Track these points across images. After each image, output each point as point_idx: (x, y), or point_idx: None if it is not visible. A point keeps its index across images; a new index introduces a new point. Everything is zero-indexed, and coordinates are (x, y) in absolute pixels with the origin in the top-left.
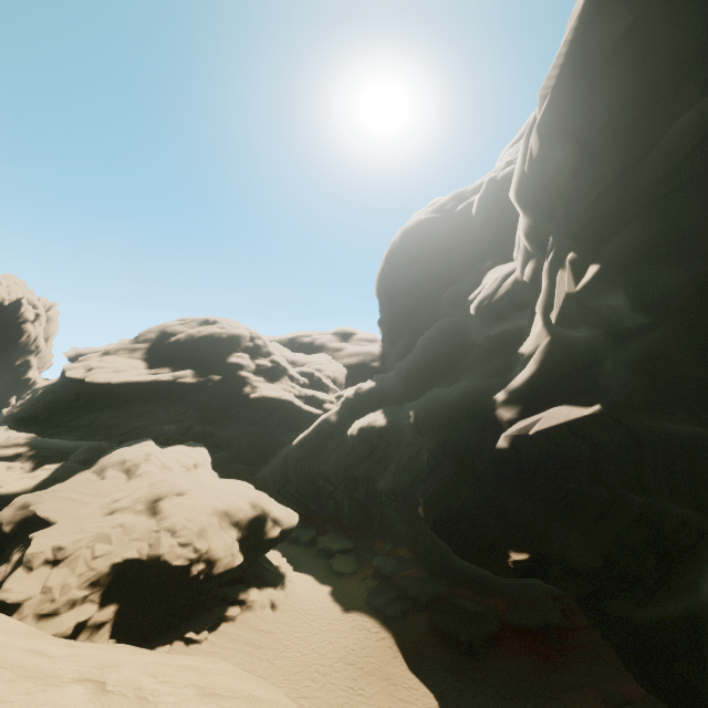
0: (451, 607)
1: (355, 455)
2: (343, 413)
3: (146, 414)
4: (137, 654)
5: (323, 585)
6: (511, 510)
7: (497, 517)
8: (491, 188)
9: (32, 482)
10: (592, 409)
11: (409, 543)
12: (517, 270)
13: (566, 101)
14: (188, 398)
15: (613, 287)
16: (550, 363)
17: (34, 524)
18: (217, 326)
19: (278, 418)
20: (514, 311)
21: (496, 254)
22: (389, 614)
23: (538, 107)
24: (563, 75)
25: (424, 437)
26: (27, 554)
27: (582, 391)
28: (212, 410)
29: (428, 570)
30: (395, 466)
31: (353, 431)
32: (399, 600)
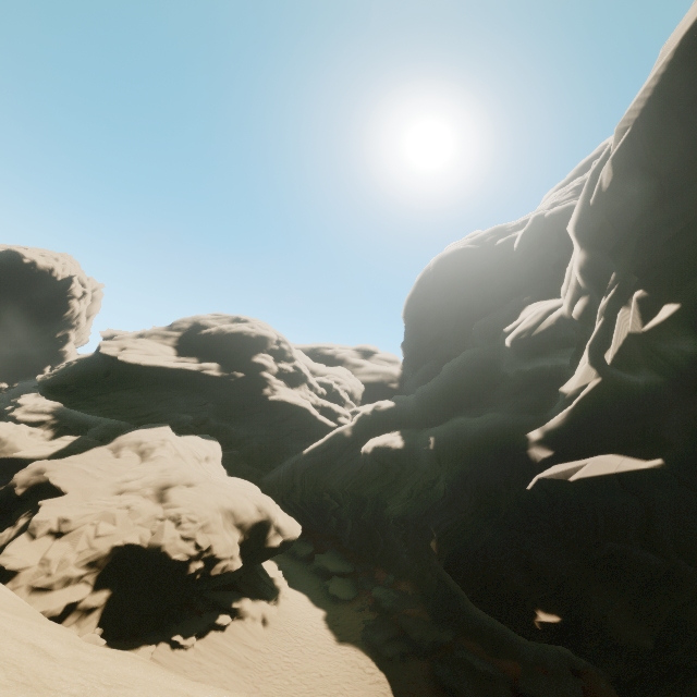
0: (456, 661)
1: (366, 474)
2: (358, 429)
3: (167, 400)
4: (151, 672)
5: (317, 608)
6: (540, 562)
7: (522, 567)
8: (537, 225)
9: (49, 450)
10: (651, 463)
11: (414, 578)
12: (564, 306)
13: (650, 134)
14: (209, 391)
15: (692, 330)
16: (598, 406)
17: (45, 492)
18: (247, 325)
19: (292, 424)
20: (556, 348)
21: (536, 290)
22: (387, 655)
23: (613, 141)
24: (649, 109)
25: (443, 466)
26: (33, 521)
27: (636, 441)
28: (230, 407)
29: (433, 612)
30: (408, 492)
31: (367, 449)
32: (398, 640)
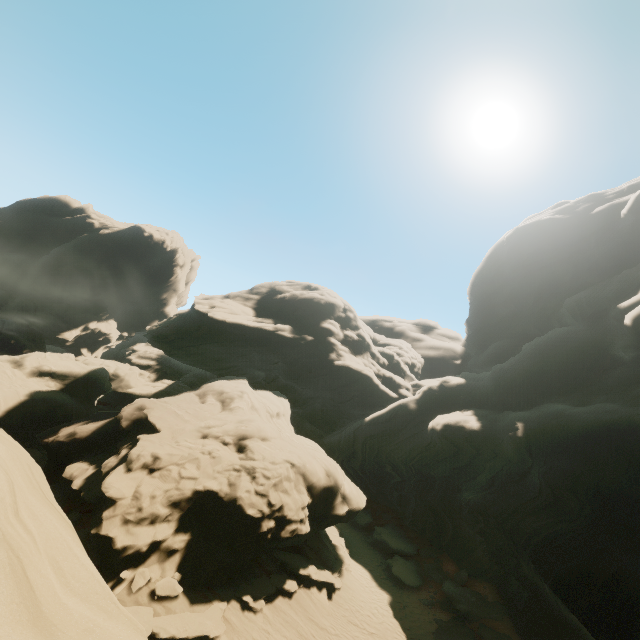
0: None
1: (433, 451)
2: (423, 402)
3: (245, 356)
4: None
5: (381, 589)
6: None
7: None
8: None
9: (152, 390)
10: None
11: (493, 582)
12: None
13: None
14: (281, 351)
15: None
16: None
17: (144, 427)
18: (317, 292)
19: (354, 391)
20: None
21: None
22: None
23: None
24: None
25: (535, 458)
26: (131, 453)
27: None
28: (299, 367)
29: (523, 633)
30: (487, 480)
31: (436, 426)
32: None
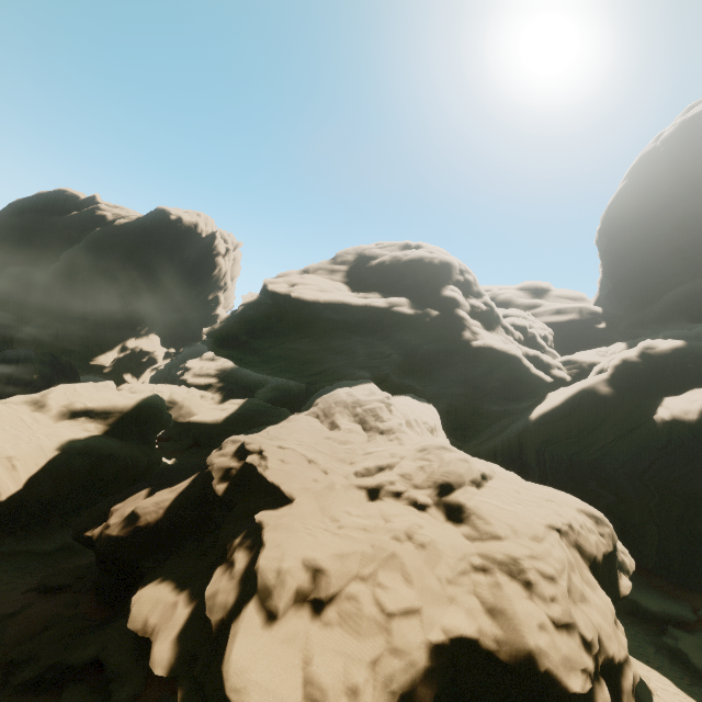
0: None
1: (683, 455)
2: (619, 383)
3: (345, 352)
4: None
5: None
6: None
7: None
8: None
9: (222, 415)
10: None
11: None
12: None
13: None
14: (397, 337)
15: None
16: None
17: (255, 491)
18: (423, 251)
19: (495, 380)
20: None
21: None
22: None
23: None
24: None
25: None
26: (262, 569)
27: None
28: (420, 358)
29: None
30: None
31: (684, 415)
32: None
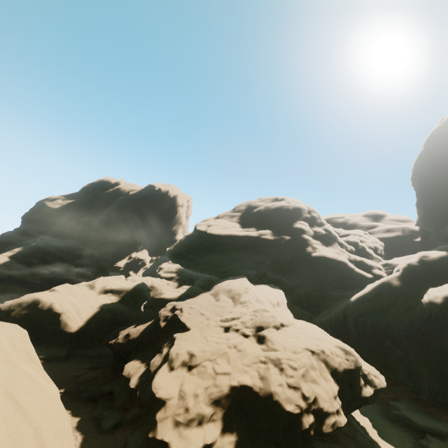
0: None
1: (437, 325)
2: (406, 278)
3: (239, 260)
4: None
5: None
6: None
7: None
8: None
9: (177, 294)
10: None
11: None
12: None
13: None
14: (266, 251)
15: None
16: None
17: (177, 326)
18: (284, 202)
19: (332, 276)
20: None
21: None
22: None
23: None
24: None
25: None
26: (171, 352)
27: None
28: (282, 263)
29: None
30: None
31: (434, 299)
32: None
